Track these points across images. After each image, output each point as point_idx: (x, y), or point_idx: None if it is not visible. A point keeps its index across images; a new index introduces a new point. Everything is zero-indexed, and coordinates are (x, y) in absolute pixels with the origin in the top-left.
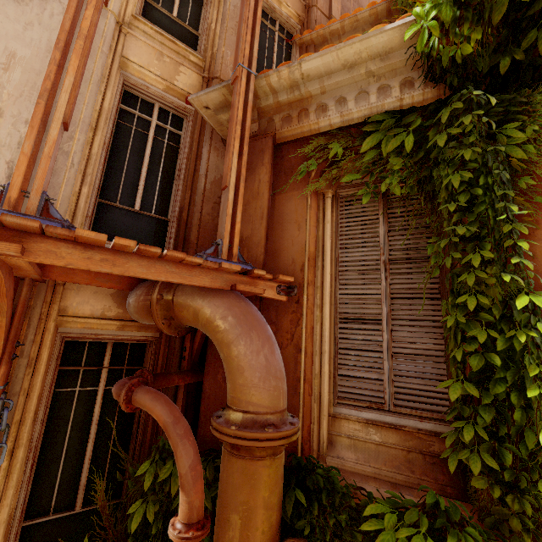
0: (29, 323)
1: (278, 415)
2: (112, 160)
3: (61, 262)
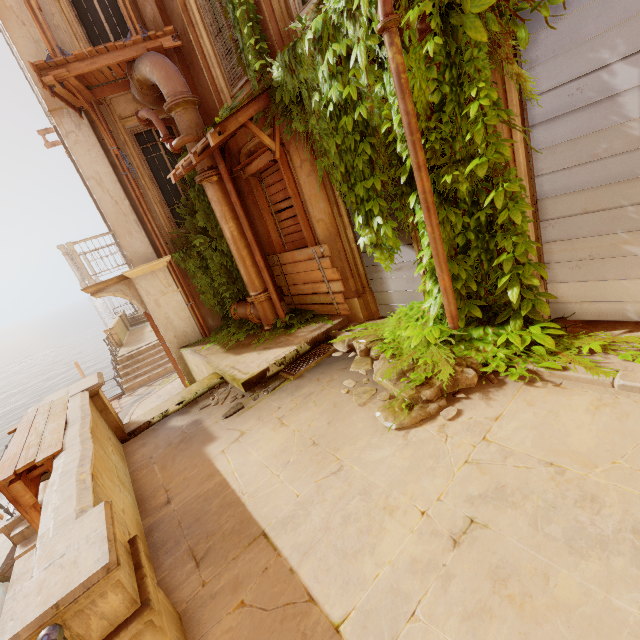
0: (111, 125)
1: (179, 94)
2: (80, 15)
3: (81, 71)
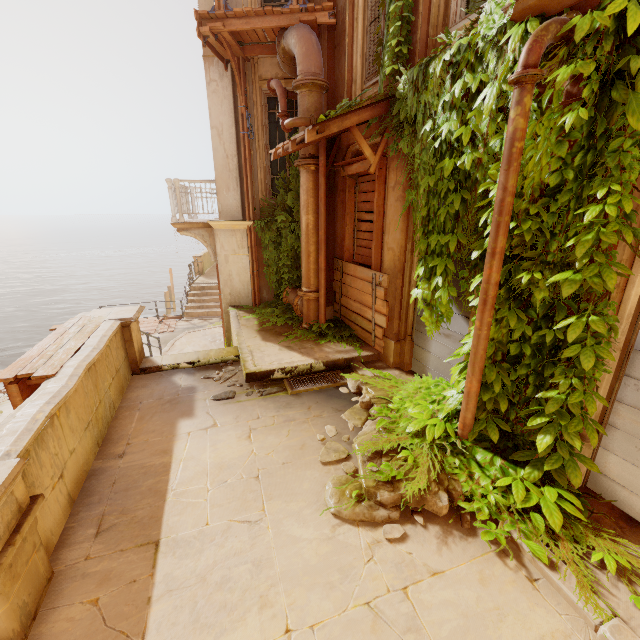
0: (249, 84)
1: (311, 74)
2: None
3: (235, 28)
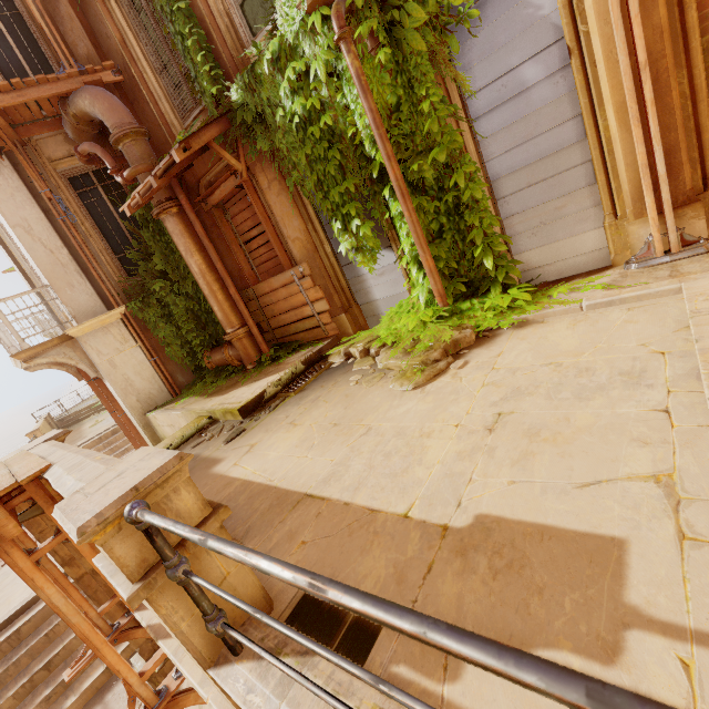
0: (39, 168)
1: (127, 125)
2: None
3: (5, 104)
